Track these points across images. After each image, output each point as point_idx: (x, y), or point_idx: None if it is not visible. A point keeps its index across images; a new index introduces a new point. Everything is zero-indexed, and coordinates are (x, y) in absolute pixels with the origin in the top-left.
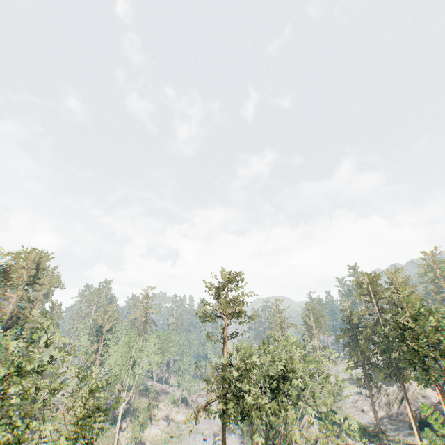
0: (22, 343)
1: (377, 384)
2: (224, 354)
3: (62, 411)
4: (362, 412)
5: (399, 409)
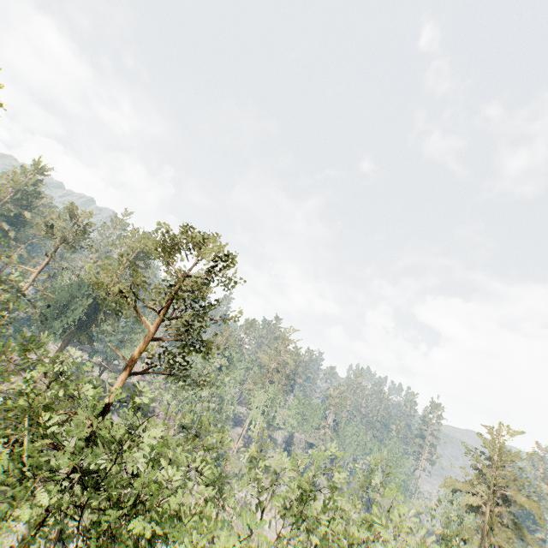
0: (111, 317)
1: None
2: (114, 386)
3: (158, 416)
4: None
5: None
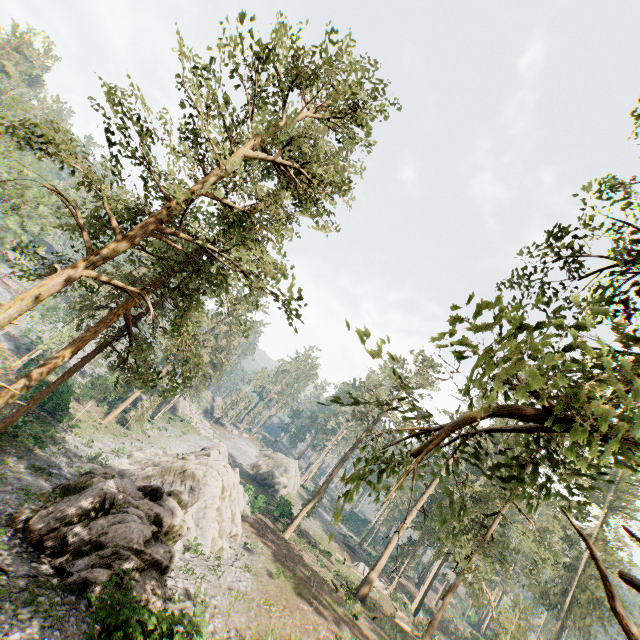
0: None
1: (206, 452)
2: None
3: None
4: (127, 456)
5: (140, 474)
